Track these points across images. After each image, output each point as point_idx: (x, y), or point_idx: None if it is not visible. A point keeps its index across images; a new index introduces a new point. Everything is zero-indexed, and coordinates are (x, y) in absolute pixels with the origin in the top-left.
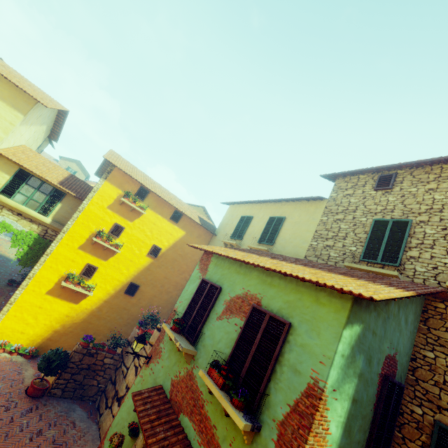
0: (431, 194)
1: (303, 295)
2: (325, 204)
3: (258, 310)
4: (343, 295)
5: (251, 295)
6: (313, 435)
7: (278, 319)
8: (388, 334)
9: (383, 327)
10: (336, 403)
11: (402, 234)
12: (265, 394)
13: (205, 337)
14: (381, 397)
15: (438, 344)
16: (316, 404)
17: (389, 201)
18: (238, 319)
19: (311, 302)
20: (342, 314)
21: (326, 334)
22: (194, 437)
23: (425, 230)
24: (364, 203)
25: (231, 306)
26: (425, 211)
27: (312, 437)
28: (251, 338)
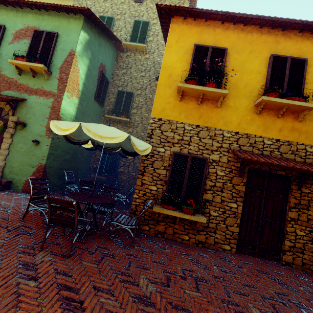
0: (122, 5)
1: (62, 21)
2: (72, 2)
3: (38, 31)
4: (80, 18)
5: (31, 27)
6: (73, 67)
7: (51, 32)
8: (101, 53)
9: (99, 47)
10: (81, 63)
11: (111, 24)
12: (51, 60)
13: (3, 56)
14: (100, 77)
15: (120, 67)
16: (73, 56)
17: (106, 6)
18: (26, 40)
19: (67, 23)
20: (80, 25)
21: (74, 34)
22: (16, 94)
23: (119, 23)
24: (94, 5)
25: (18, 35)
26: (120, 13)
27: (73, 68)
28: (38, 45)
